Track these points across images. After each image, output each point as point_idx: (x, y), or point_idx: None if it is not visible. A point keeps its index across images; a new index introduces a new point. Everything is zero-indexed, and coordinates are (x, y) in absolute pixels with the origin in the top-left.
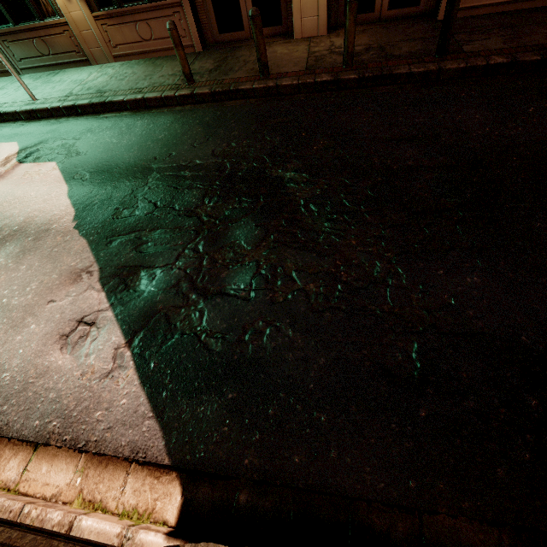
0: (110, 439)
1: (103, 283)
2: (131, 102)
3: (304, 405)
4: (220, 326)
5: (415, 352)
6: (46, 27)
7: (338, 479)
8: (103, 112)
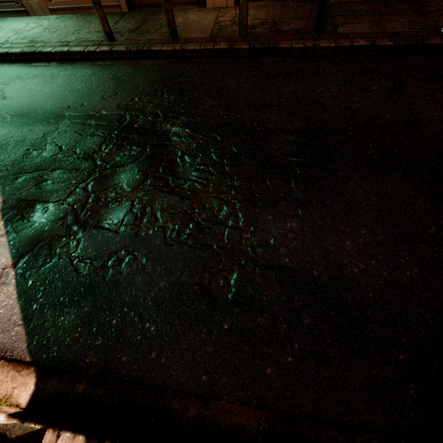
0: None
1: (4, 213)
2: (58, 54)
3: (141, 318)
4: (90, 254)
5: (234, 280)
6: None
7: (154, 374)
8: (35, 61)
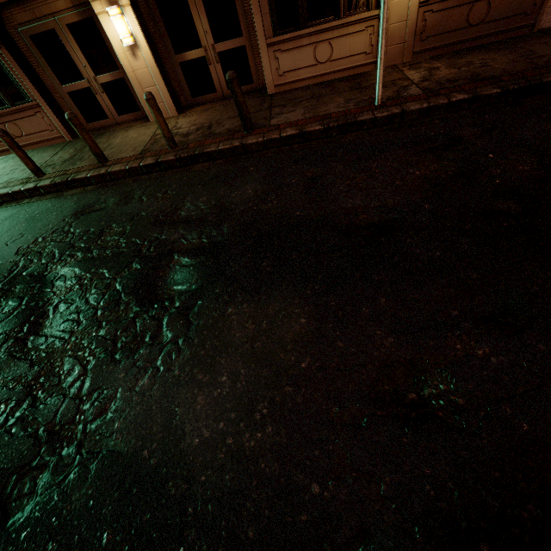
0: None
1: None
2: None
3: None
4: None
5: (43, 481)
6: None
7: None
8: None
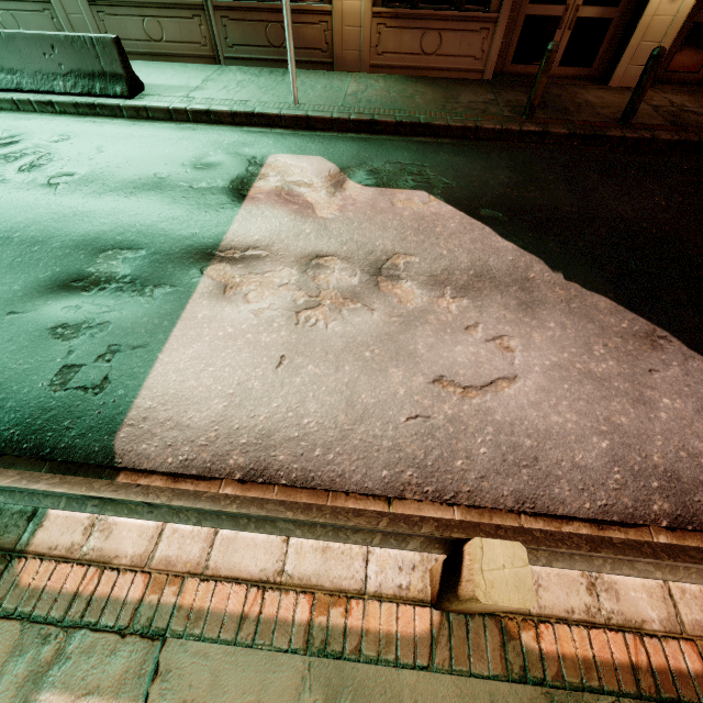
0: None
1: (700, 352)
2: (454, 129)
3: None
4: None
5: None
6: (297, 12)
7: None
8: (408, 135)
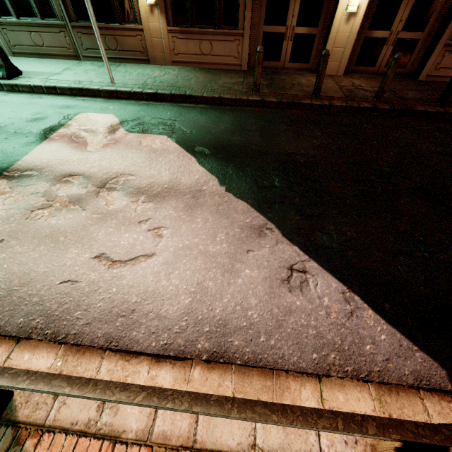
0: (393, 369)
1: (289, 238)
2: (207, 98)
3: None
4: (419, 278)
5: None
6: (122, 29)
7: None
8: (180, 102)
